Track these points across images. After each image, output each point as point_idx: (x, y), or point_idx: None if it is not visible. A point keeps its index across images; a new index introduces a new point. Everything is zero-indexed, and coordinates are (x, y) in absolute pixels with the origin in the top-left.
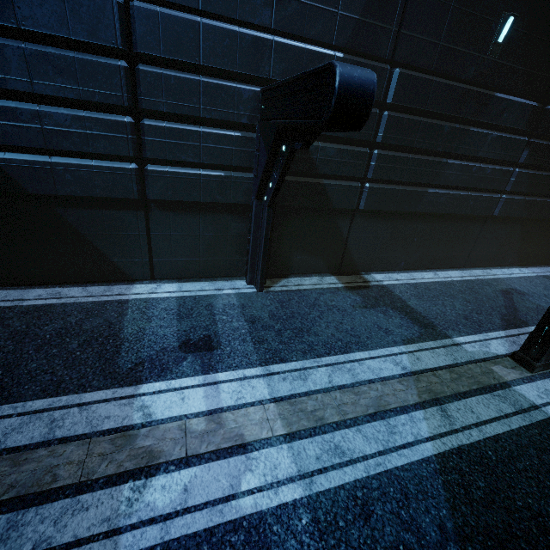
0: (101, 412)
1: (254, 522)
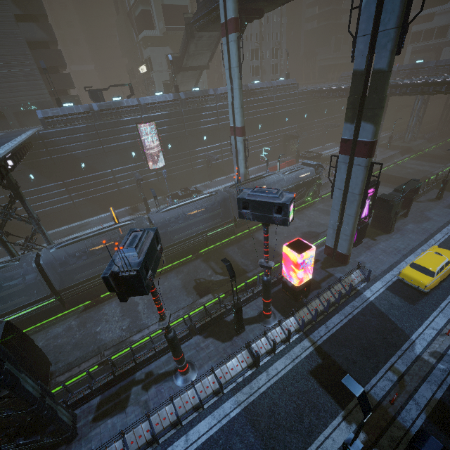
0: None
1: None
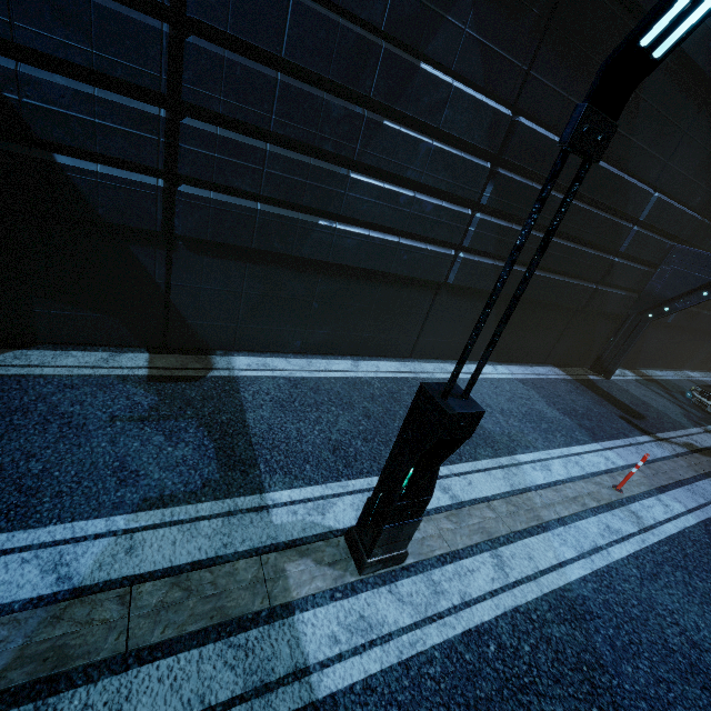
0: None
1: None
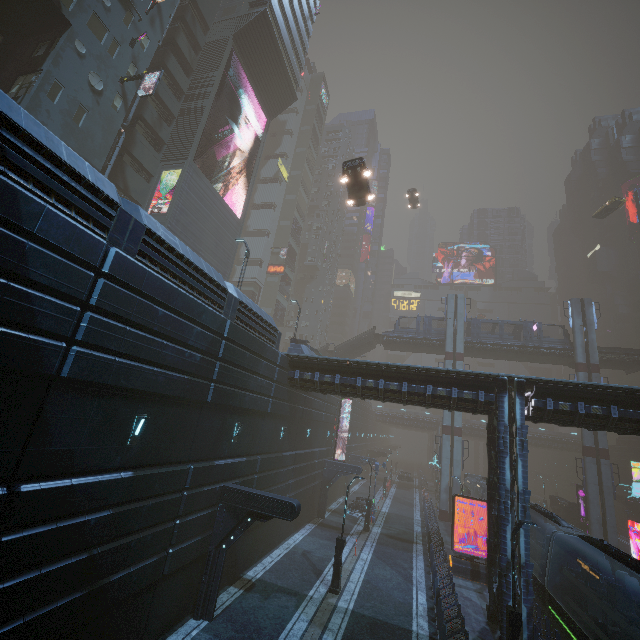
0: None
1: None
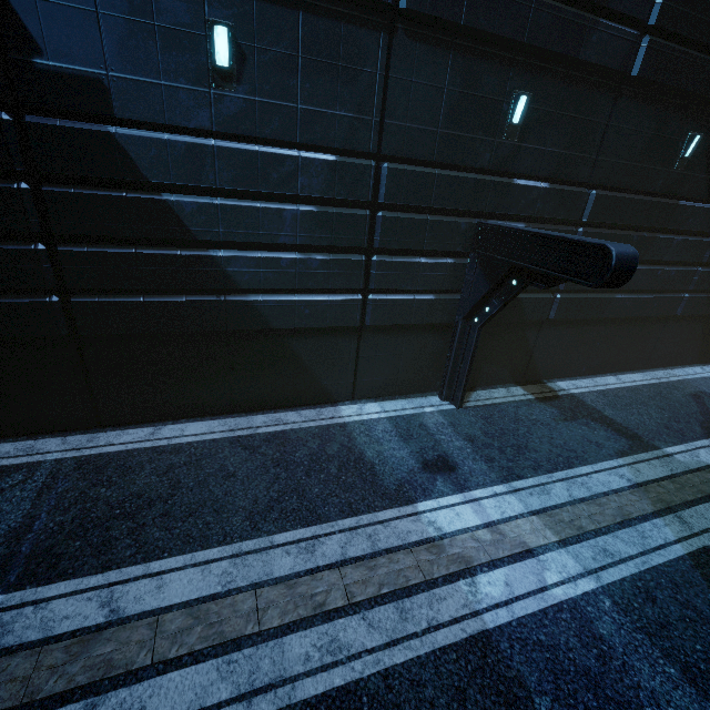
0: (402, 528)
1: (571, 605)
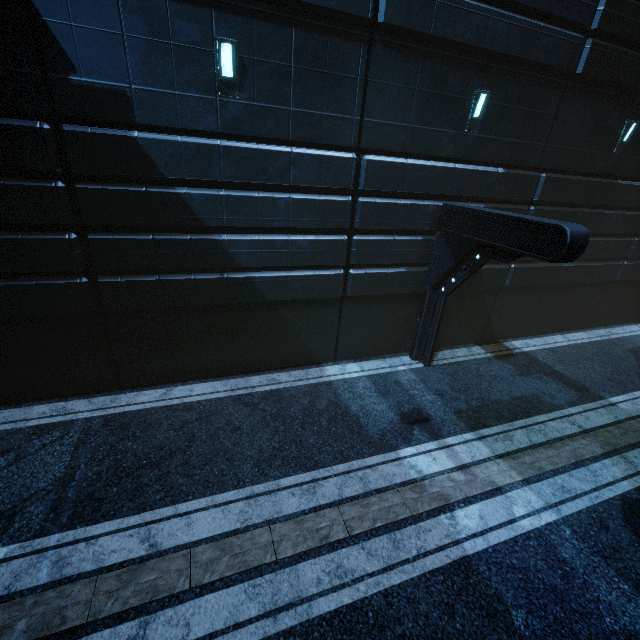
0: (388, 471)
1: (537, 534)
